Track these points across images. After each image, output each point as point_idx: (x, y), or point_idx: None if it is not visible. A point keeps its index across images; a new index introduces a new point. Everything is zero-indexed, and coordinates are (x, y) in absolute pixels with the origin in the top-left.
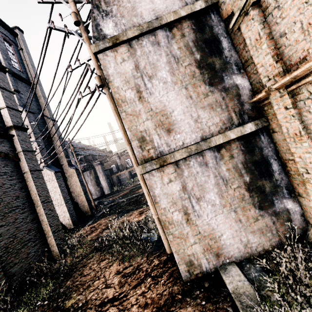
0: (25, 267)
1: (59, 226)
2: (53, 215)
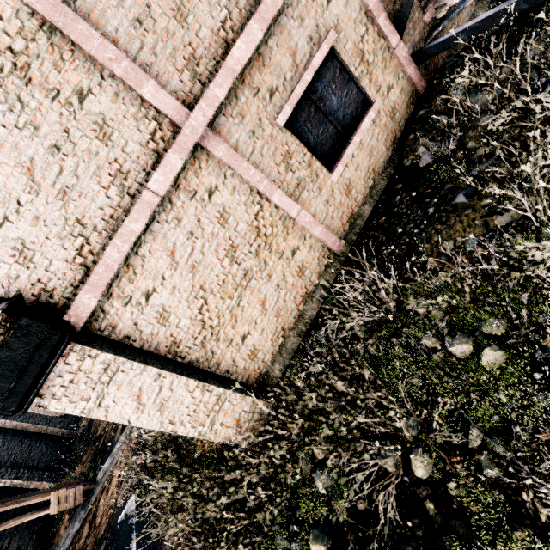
0: (50, 458)
1: (47, 418)
2: (30, 416)
